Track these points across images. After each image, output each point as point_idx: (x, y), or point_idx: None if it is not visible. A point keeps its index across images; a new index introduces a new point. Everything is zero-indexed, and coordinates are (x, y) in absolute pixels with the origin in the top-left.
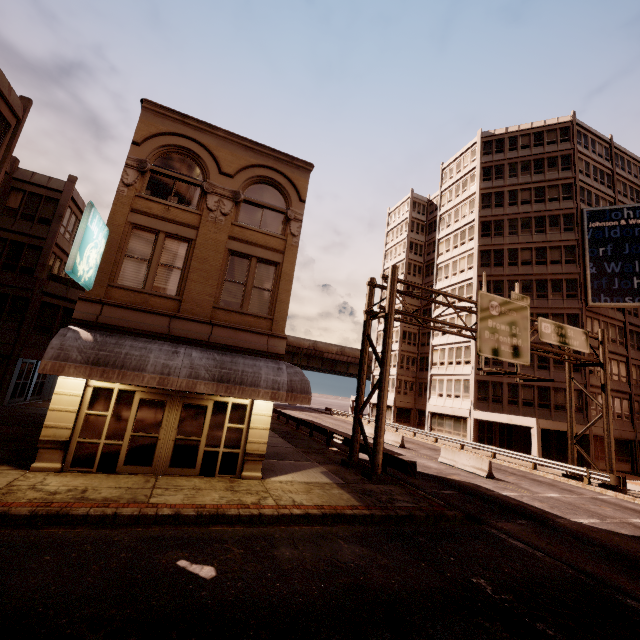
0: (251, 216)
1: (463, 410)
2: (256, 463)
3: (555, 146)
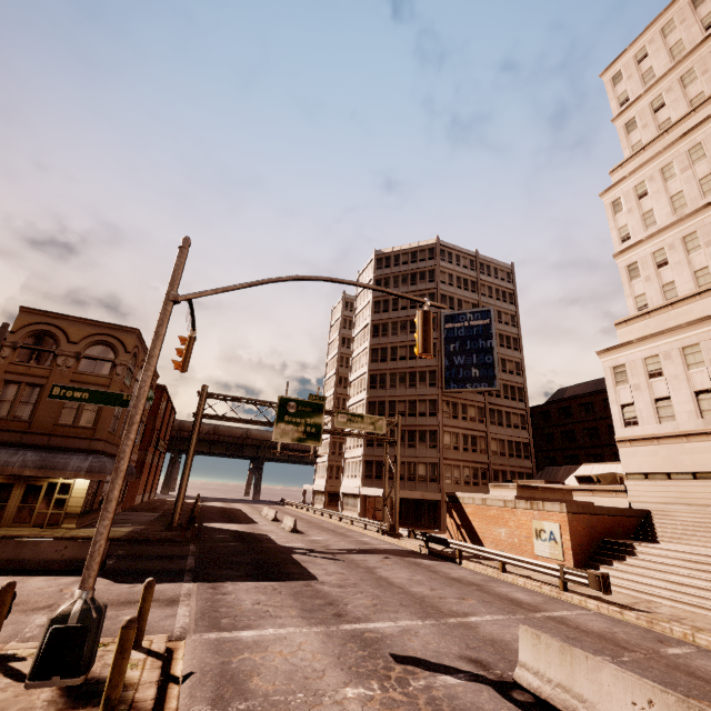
0: (88, 366)
1: (356, 488)
2: (73, 519)
3: (425, 263)
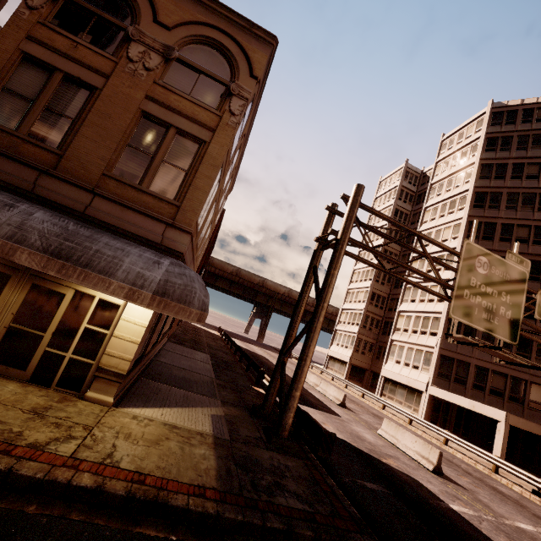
0: (182, 79)
1: (419, 383)
2: (110, 383)
3: None
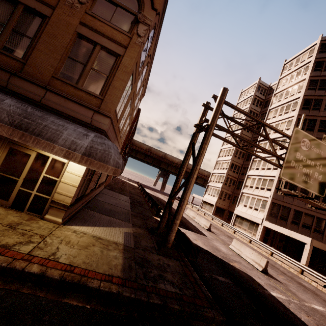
0: (104, 10)
1: (257, 218)
2: (59, 211)
3: None
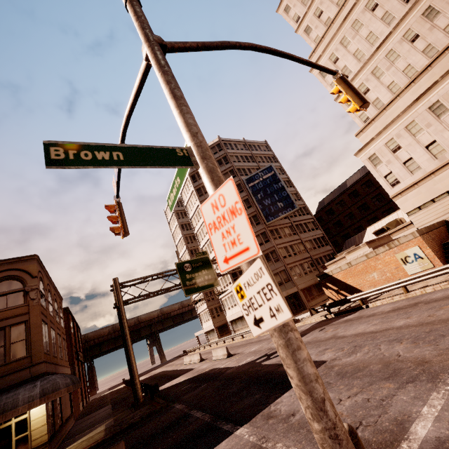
0: None
1: (240, 312)
2: None
3: (218, 154)
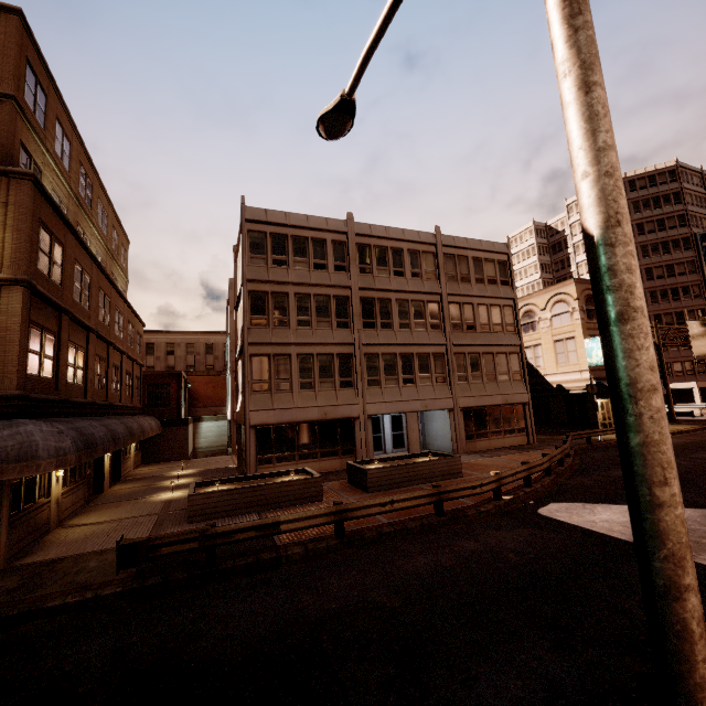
0: None
1: None
2: None
3: (666, 186)
